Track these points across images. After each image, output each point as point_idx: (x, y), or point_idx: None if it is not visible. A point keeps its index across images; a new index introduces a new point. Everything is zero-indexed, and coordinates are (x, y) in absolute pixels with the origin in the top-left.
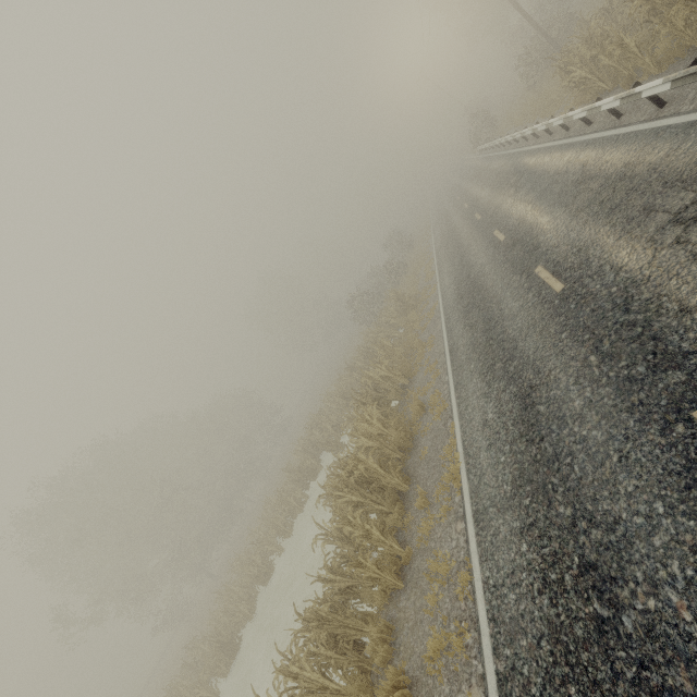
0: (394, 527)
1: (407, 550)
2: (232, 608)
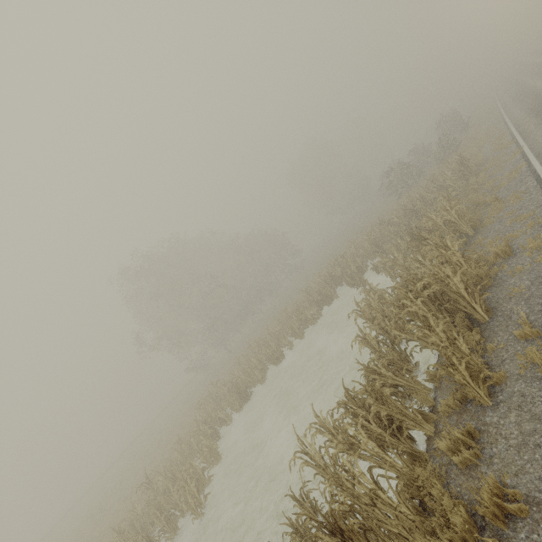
0: None
1: (501, 372)
2: (249, 371)
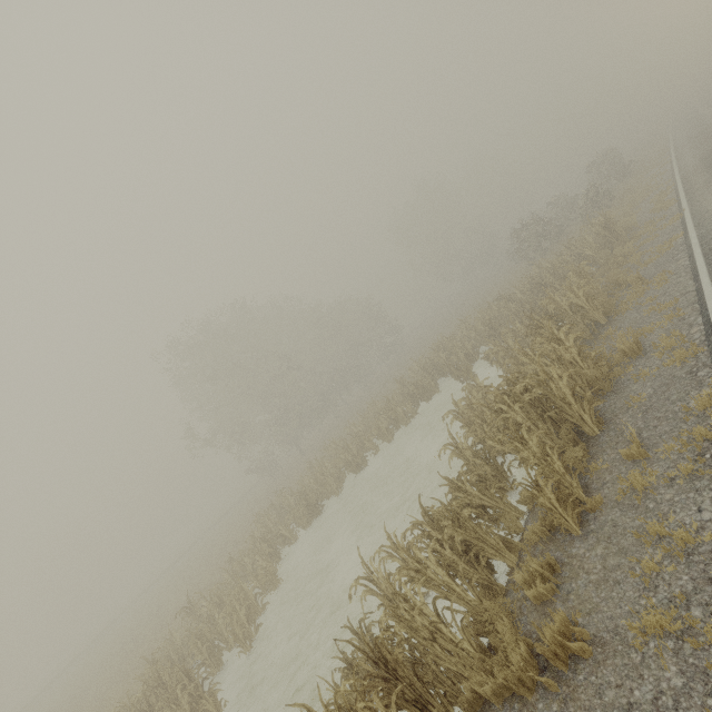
0: (569, 468)
1: (597, 497)
2: (322, 479)
